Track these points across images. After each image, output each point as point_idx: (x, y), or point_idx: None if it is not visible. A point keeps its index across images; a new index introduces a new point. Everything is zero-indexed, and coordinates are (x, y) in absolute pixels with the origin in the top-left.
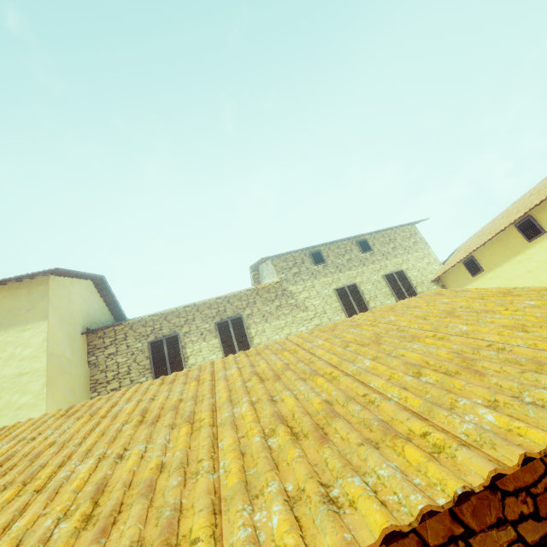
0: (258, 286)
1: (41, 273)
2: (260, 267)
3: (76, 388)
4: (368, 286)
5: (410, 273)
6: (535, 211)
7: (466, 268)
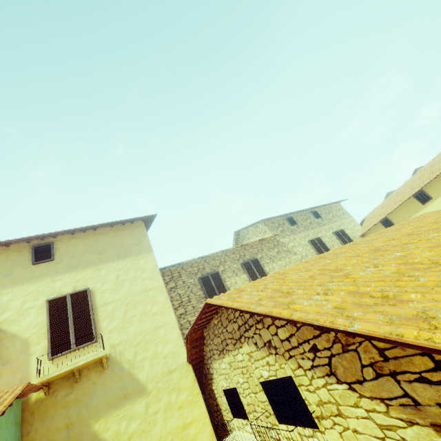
0: (265, 237)
1: (146, 217)
2: (242, 232)
3: None
4: (327, 239)
5: (347, 231)
6: (424, 187)
7: (383, 225)
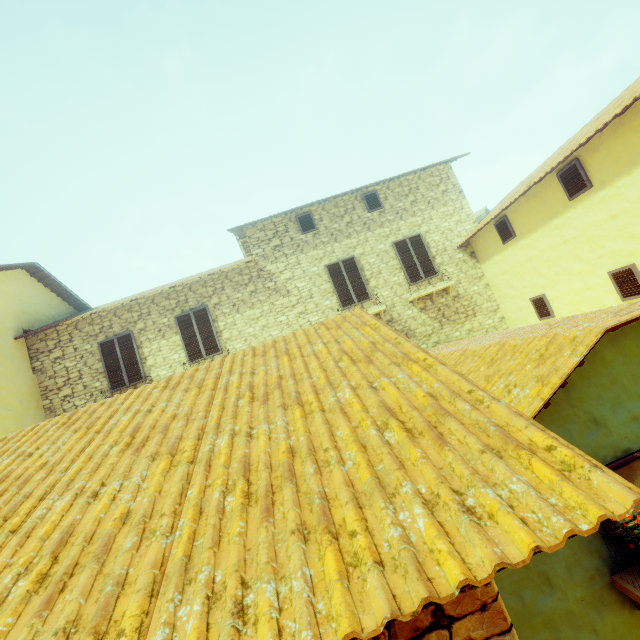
0: (222, 269)
1: None
2: None
3: (16, 401)
4: (371, 259)
5: (430, 237)
6: (584, 152)
7: (497, 232)
